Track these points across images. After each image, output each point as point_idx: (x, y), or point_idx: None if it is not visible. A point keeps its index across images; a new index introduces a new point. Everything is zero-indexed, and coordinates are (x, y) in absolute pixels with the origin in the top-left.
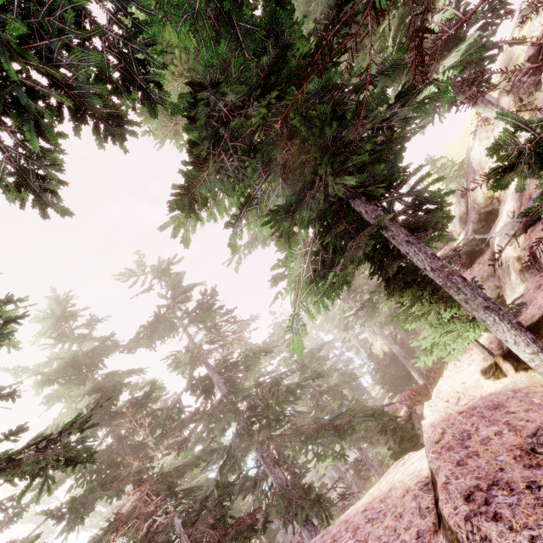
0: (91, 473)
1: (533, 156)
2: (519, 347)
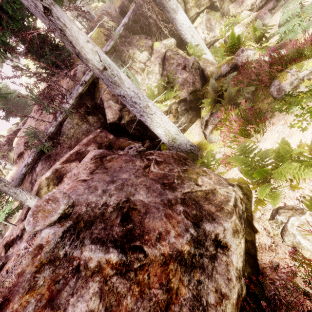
0: None
1: (39, 100)
2: (32, 200)
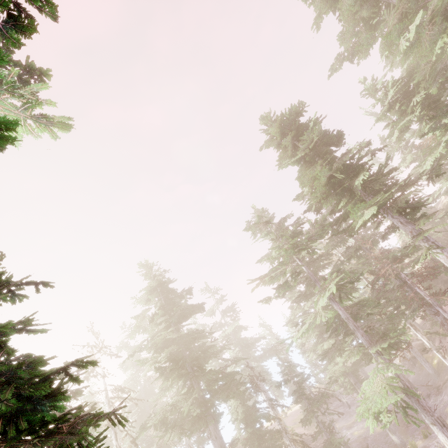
0: (306, 284)
1: None
2: None
